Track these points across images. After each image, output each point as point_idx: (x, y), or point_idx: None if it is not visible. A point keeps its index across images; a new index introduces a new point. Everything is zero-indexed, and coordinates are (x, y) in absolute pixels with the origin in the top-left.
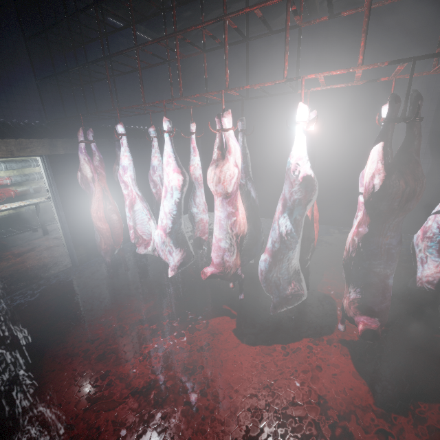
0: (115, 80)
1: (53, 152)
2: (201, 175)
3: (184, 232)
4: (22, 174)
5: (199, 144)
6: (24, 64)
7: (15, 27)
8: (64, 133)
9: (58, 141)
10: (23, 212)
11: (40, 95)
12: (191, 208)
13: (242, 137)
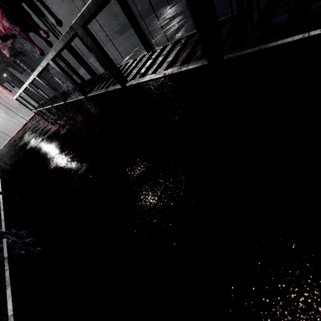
0: None
1: None
2: None
3: None
4: None
5: None
6: None
7: None
8: None
9: None
10: None
11: None
12: None
13: None
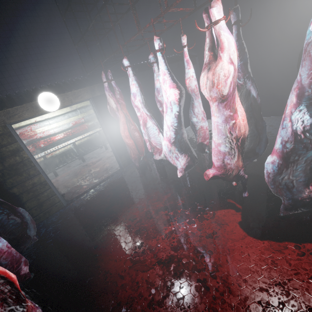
0: (124, 27)
1: (93, 95)
2: (196, 86)
3: (186, 139)
4: (89, 114)
5: (196, 62)
6: (66, 37)
7: (56, 11)
8: (97, 79)
9: (95, 86)
10: (94, 137)
11: (80, 56)
12: (191, 118)
13: (236, 31)
